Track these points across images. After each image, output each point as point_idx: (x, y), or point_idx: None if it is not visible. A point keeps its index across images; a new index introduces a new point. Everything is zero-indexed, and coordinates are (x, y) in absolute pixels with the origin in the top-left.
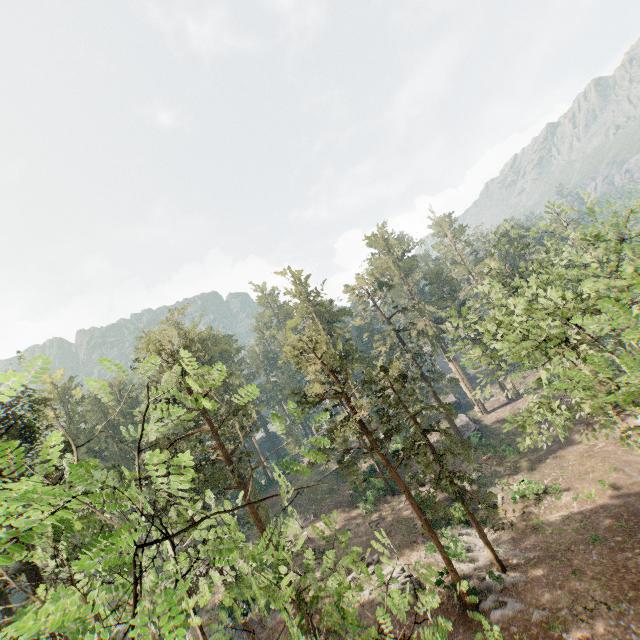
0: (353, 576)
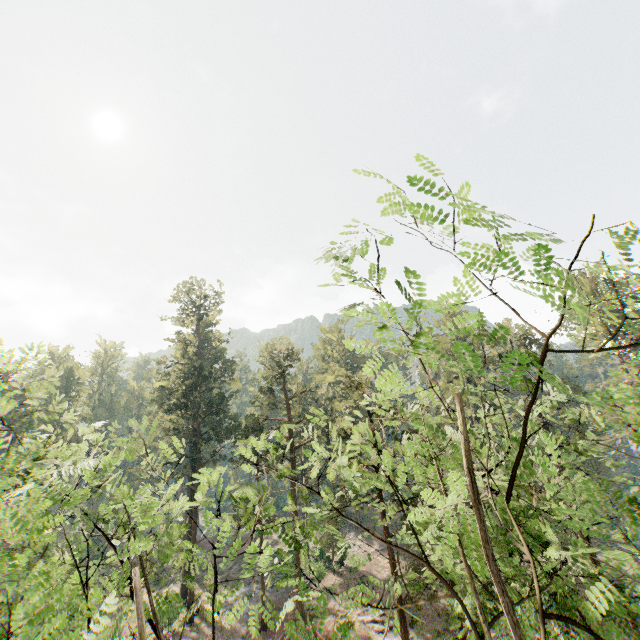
0: (363, 618)
